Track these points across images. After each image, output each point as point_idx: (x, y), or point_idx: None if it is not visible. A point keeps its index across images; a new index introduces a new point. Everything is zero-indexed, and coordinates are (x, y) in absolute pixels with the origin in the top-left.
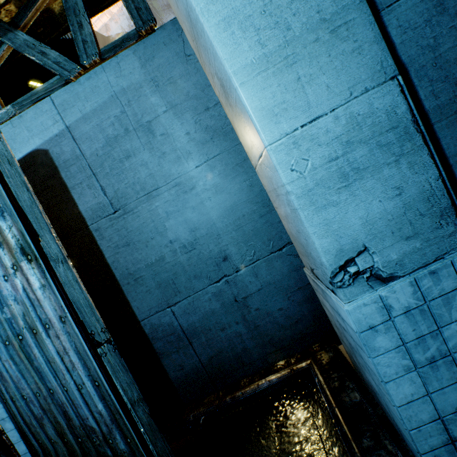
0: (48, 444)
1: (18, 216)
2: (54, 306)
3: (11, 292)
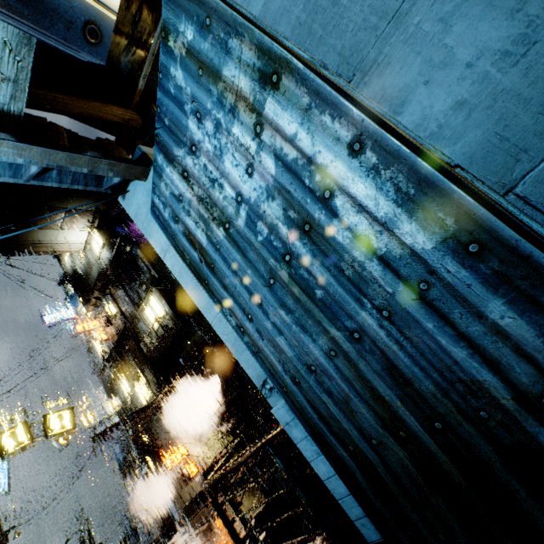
0: (367, 451)
1: (245, 19)
2: (333, 135)
3: (259, 189)
